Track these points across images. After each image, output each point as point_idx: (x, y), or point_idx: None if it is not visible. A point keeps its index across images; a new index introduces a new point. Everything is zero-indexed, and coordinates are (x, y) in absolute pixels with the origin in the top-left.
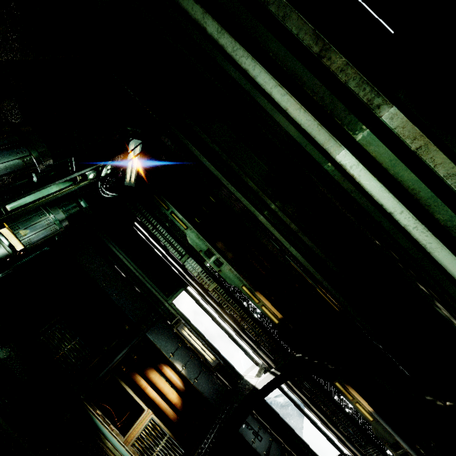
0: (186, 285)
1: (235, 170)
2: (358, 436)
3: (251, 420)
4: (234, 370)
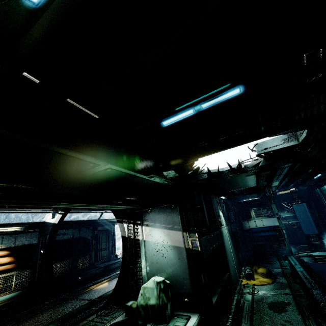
0: None
1: None
2: None
3: (59, 231)
4: (38, 223)
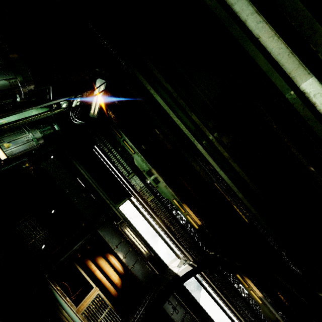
0: (130, 196)
1: (183, 106)
2: (249, 314)
3: (171, 297)
4: (161, 261)
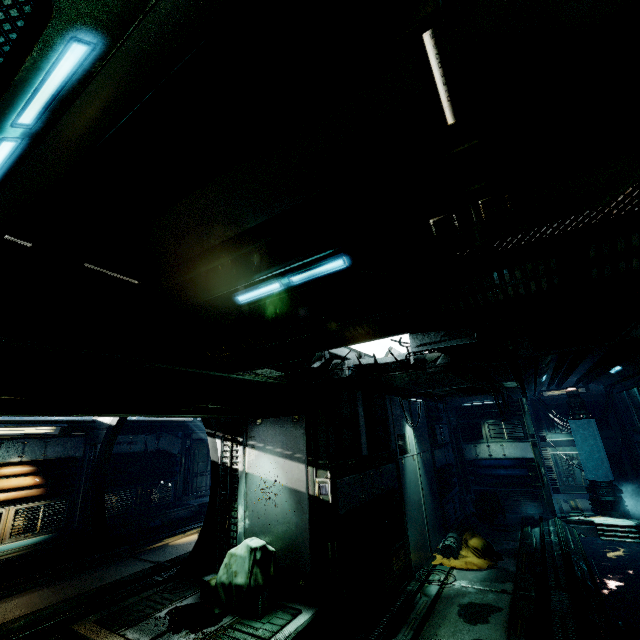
0: None
1: None
2: None
3: (122, 438)
4: (84, 422)
